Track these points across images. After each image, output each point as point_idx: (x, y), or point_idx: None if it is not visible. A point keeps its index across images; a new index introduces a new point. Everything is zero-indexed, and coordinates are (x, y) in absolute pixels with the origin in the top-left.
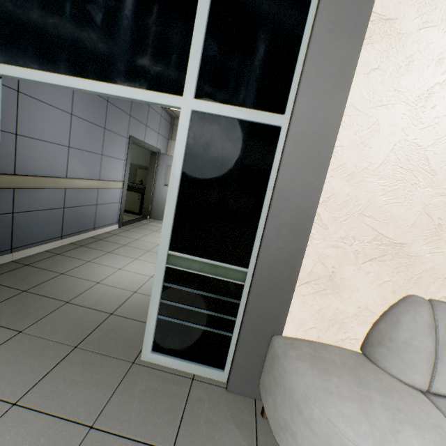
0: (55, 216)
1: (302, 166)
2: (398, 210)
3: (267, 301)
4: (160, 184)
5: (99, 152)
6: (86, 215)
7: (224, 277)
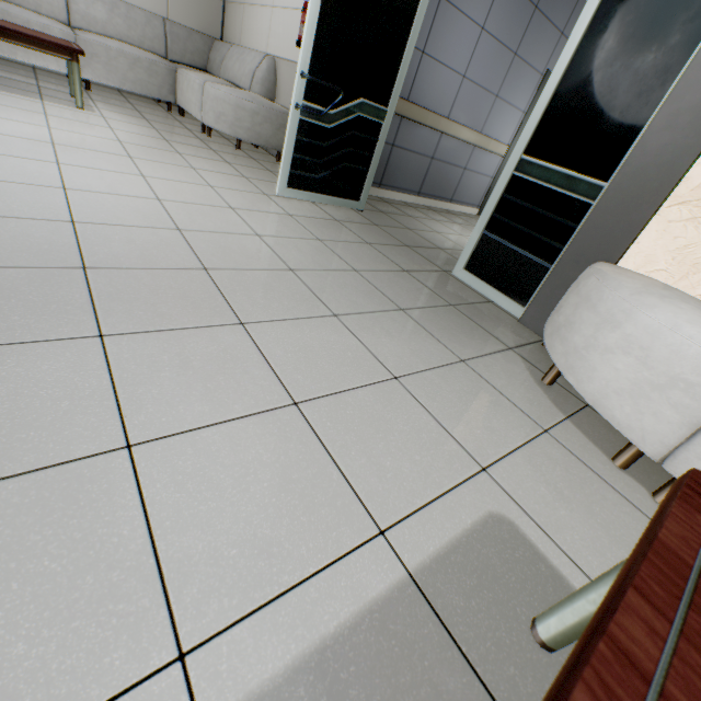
0: (421, 165)
1: None
2: None
3: (611, 221)
4: None
5: (494, 91)
6: (448, 178)
7: (572, 192)
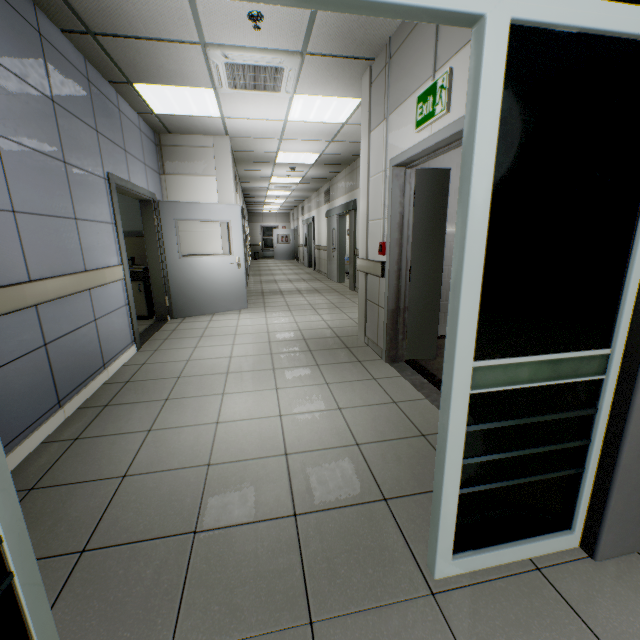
0: (34, 367)
1: None
2: None
3: None
4: (174, 256)
5: (69, 214)
6: (84, 346)
7: (572, 376)
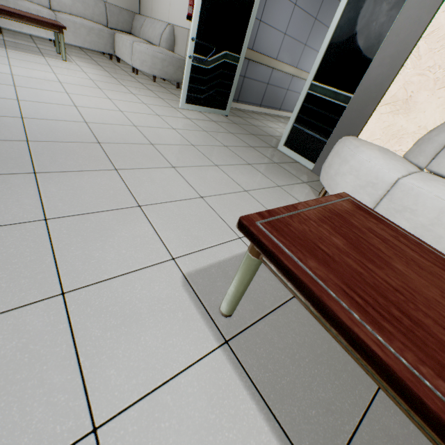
0: (261, 88)
1: (420, 5)
2: None
3: (354, 115)
4: None
5: (303, 42)
6: (278, 96)
7: (337, 101)
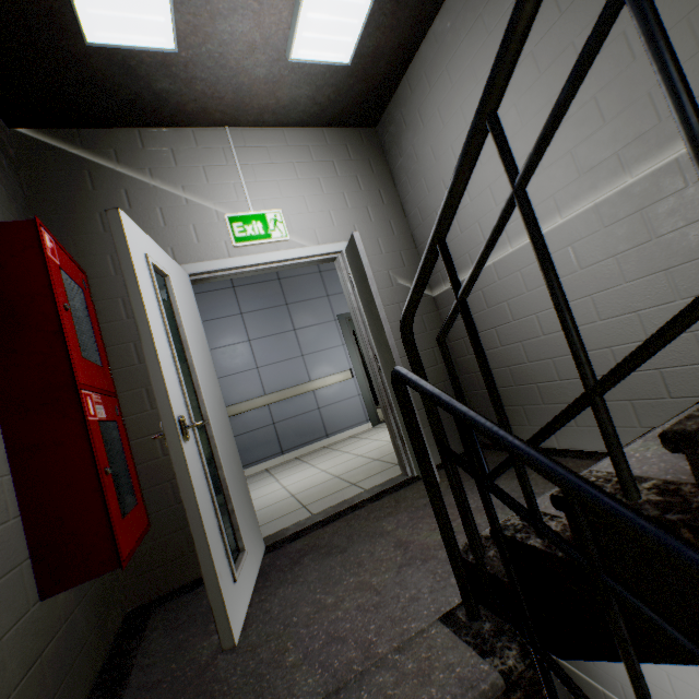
0: (266, 433)
1: None
2: None
3: None
4: None
5: (297, 355)
6: (307, 424)
7: None
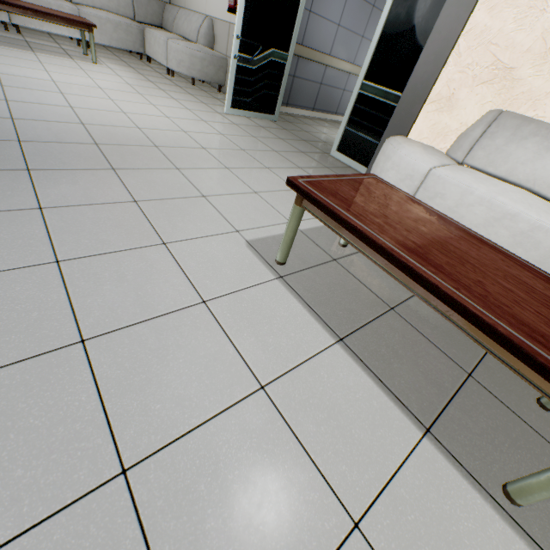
0: (314, 89)
1: (458, 3)
2: (520, 37)
3: (403, 114)
4: None
5: (360, 33)
6: (333, 98)
7: (387, 100)
